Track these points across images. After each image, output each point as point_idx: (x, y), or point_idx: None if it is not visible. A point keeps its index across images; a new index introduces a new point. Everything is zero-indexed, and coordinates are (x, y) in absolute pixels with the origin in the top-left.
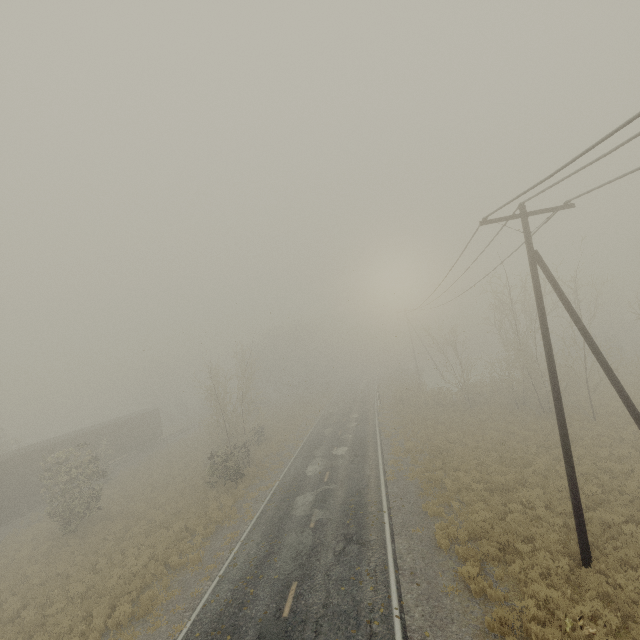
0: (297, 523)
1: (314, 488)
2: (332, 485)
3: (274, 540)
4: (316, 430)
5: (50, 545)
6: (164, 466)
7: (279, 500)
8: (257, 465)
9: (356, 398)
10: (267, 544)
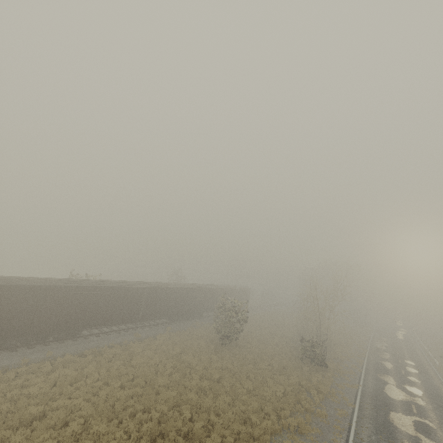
0: (407, 437)
1: (406, 413)
2: (426, 421)
3: (390, 439)
4: (373, 357)
5: (215, 346)
6: (255, 328)
7: (372, 405)
8: (330, 362)
9: (401, 345)
10: (385, 439)
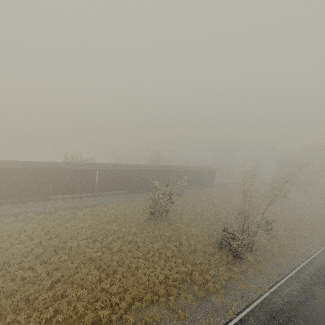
0: None
1: None
2: None
3: None
4: (323, 257)
5: (145, 219)
6: (205, 205)
7: (260, 323)
8: (256, 253)
9: None
10: None
